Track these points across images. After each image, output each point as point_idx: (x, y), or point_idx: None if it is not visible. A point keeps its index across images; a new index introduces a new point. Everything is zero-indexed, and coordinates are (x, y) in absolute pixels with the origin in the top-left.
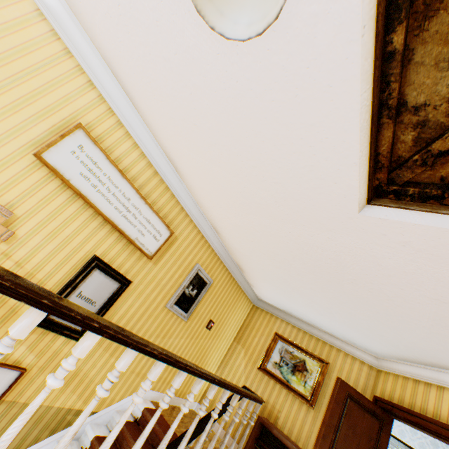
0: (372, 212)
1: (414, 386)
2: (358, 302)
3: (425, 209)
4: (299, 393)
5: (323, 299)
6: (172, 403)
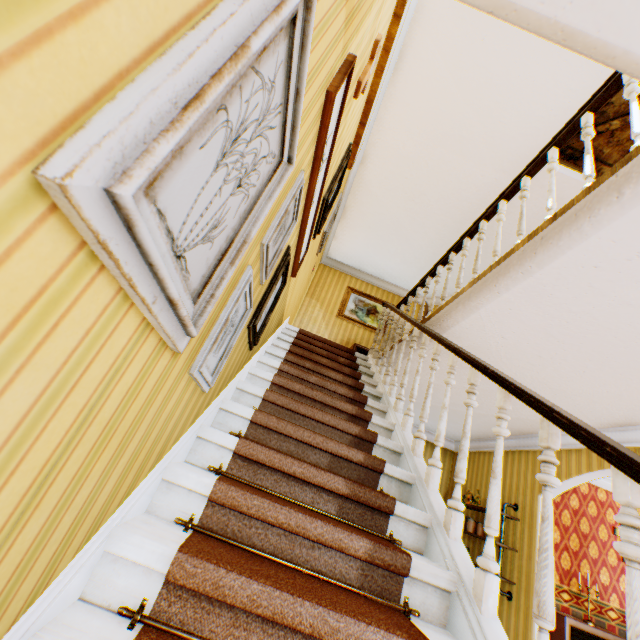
0: None
1: None
2: None
3: (566, 165)
4: (374, 329)
5: (425, 244)
6: None
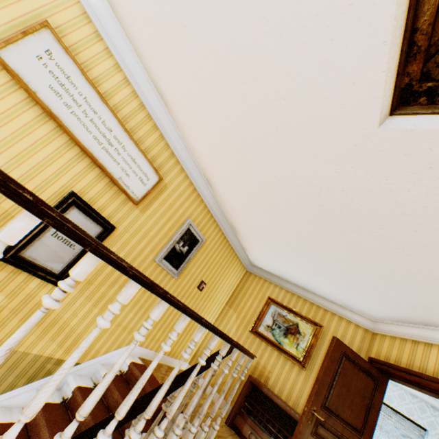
0: (396, 124)
1: (413, 347)
2: (360, 255)
3: None
4: (291, 355)
5: (321, 257)
6: (161, 361)
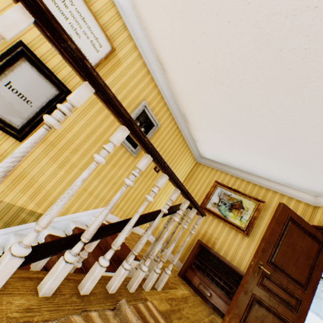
0: None
1: None
2: (319, 113)
3: None
4: (235, 226)
5: (270, 130)
6: None
